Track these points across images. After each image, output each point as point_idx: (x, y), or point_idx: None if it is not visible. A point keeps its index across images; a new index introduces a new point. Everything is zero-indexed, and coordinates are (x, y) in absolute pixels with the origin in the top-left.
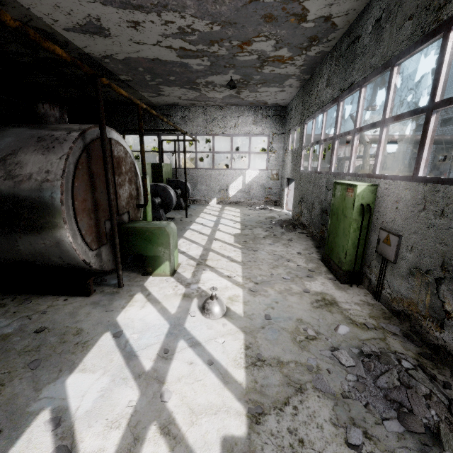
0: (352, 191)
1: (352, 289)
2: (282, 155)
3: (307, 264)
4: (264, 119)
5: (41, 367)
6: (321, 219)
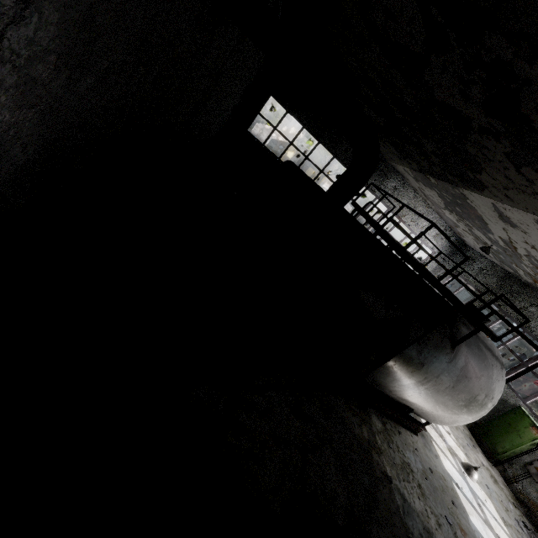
0: None
1: (494, 469)
2: None
3: (465, 430)
4: (444, 239)
5: (457, 507)
6: None
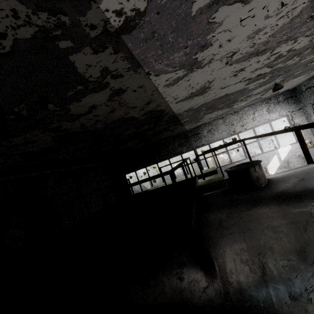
0: None
1: None
2: None
3: None
4: (277, 105)
5: None
6: None
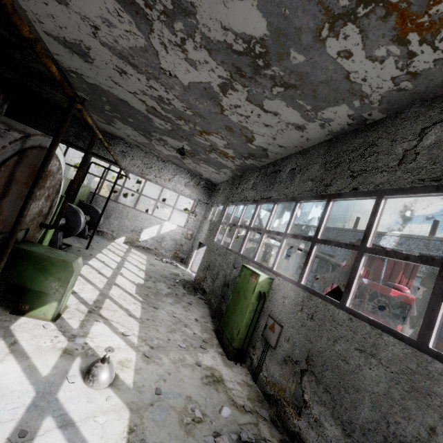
0: (256, 278)
1: (236, 367)
2: (200, 220)
3: (202, 333)
4: (196, 186)
5: None
6: (222, 291)
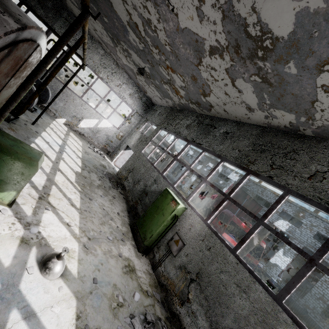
0: (175, 205)
1: (143, 258)
2: (132, 127)
3: (122, 227)
4: (138, 99)
5: None
6: (140, 195)
